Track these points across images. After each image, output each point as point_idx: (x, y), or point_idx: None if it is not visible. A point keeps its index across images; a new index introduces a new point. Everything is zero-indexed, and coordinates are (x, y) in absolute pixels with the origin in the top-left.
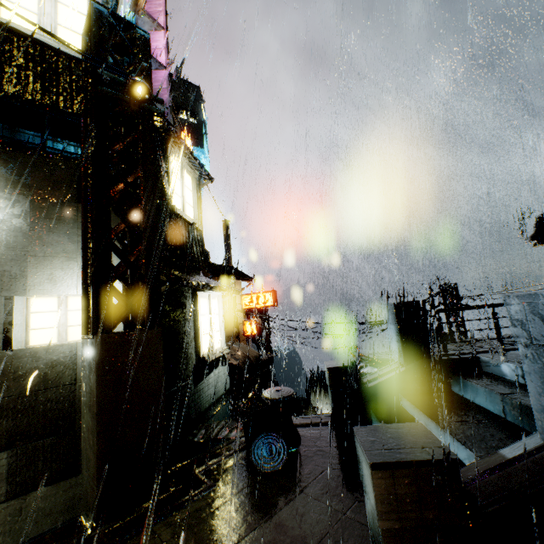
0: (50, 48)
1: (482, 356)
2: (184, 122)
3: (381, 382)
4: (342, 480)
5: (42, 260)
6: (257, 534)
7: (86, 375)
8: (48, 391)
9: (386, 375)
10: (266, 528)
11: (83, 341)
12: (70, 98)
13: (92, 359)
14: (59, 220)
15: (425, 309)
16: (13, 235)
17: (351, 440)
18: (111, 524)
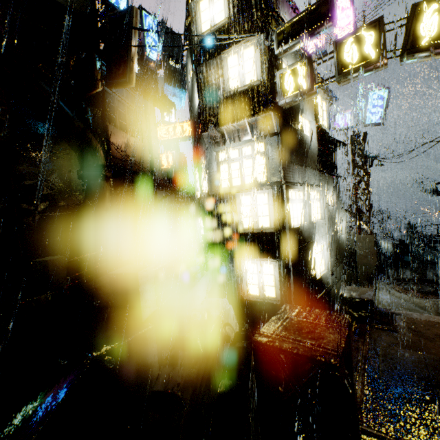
0: (325, 131)
1: (436, 240)
2: (173, 69)
3: (407, 248)
4: (417, 268)
5: (339, 212)
6: (414, 274)
7: (362, 244)
8: (342, 249)
9: (407, 246)
10: (414, 273)
11: (358, 235)
12: (329, 150)
13: (371, 240)
14: (339, 198)
15: (421, 226)
16: (337, 205)
17: (405, 263)
18: (380, 276)
